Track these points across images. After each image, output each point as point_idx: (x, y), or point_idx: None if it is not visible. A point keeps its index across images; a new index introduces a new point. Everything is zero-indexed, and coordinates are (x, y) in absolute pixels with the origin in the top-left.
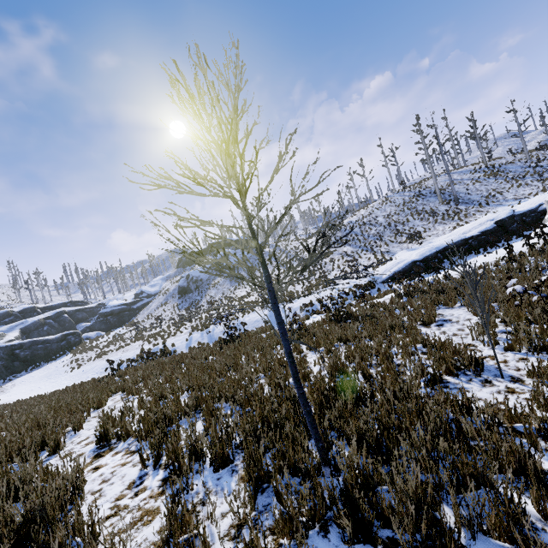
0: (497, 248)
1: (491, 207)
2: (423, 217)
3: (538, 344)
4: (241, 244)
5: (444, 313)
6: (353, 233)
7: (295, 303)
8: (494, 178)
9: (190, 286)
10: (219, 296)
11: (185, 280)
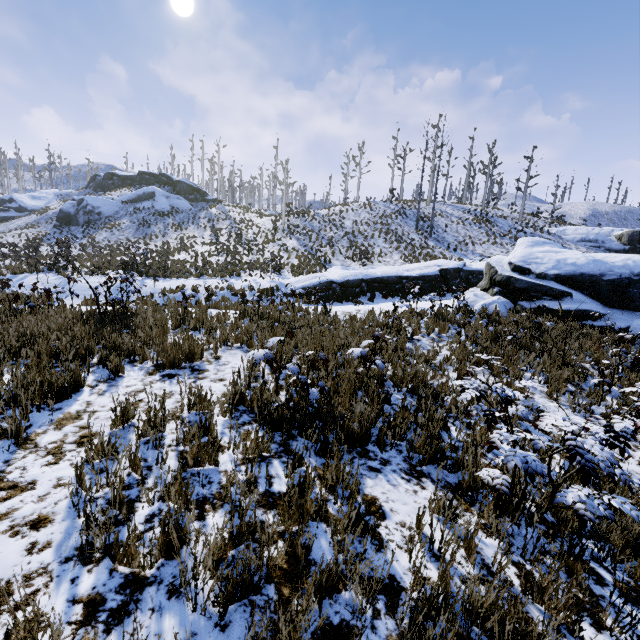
0: (423, 300)
1: (456, 255)
2: (389, 239)
3: (85, 498)
4: (183, 189)
5: (224, 358)
6: (311, 227)
7: (165, 283)
8: (479, 226)
9: (78, 216)
10: (107, 243)
11: (75, 205)
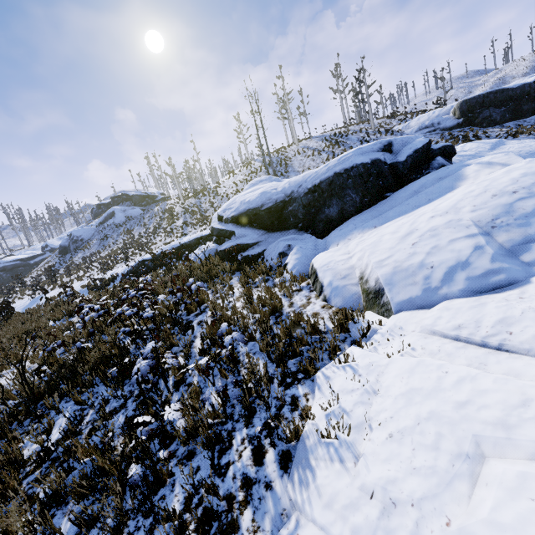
0: None
1: None
2: None
3: None
4: (137, 200)
5: None
6: (198, 203)
7: (55, 293)
8: (326, 152)
9: (70, 246)
10: (78, 262)
11: (68, 239)
